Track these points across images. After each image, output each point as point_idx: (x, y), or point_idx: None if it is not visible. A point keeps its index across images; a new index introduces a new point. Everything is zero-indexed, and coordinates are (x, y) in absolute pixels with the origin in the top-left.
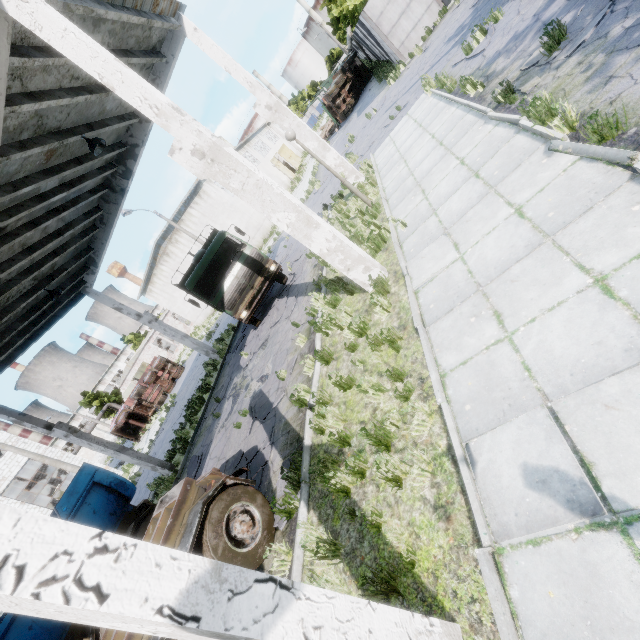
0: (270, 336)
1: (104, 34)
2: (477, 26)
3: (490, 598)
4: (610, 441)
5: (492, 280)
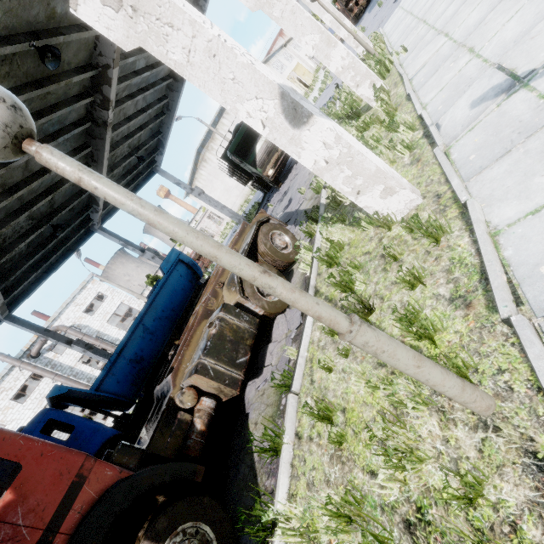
0: (290, 186)
1: None
2: None
3: (439, 159)
4: (529, 52)
5: (470, 34)
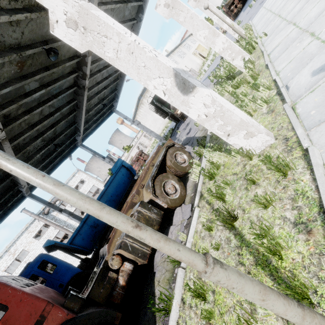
0: (191, 120)
1: None
2: None
3: (287, 112)
4: None
5: (312, 23)
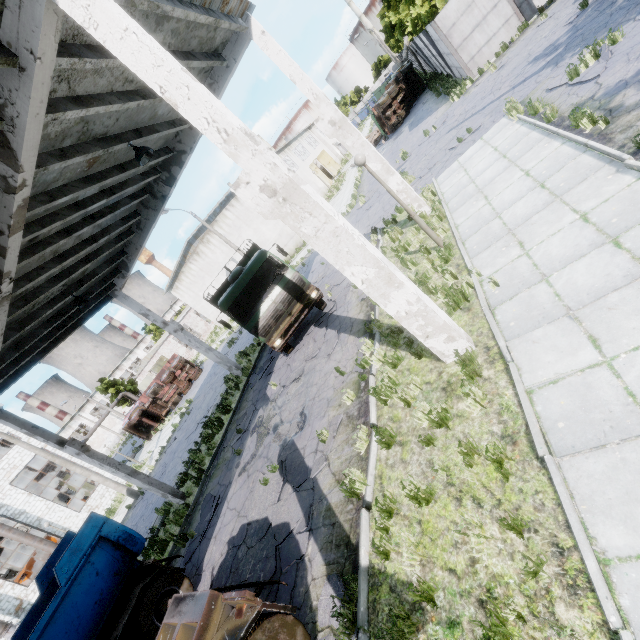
0: (305, 372)
1: (166, 33)
2: (589, 47)
3: None
4: None
5: None
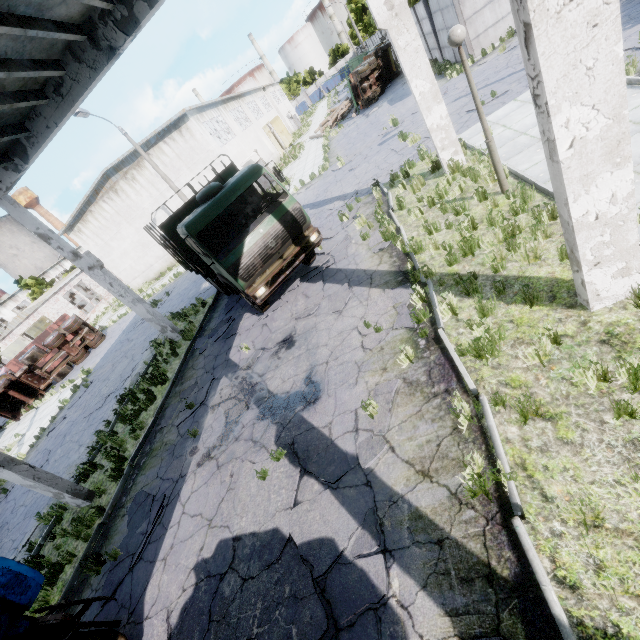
0: (298, 331)
1: None
2: None
3: None
4: None
5: None
